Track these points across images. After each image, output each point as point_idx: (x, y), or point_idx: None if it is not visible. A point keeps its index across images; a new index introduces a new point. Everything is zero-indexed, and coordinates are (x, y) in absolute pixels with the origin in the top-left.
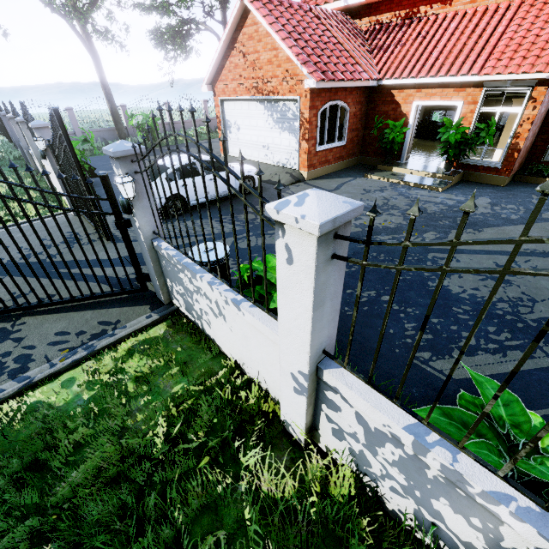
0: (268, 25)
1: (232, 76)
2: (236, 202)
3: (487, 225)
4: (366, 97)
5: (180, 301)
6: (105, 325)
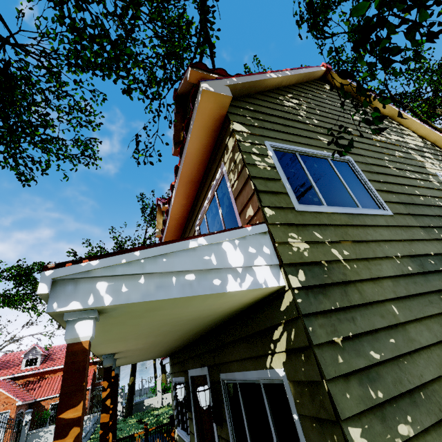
0: None
1: None
2: None
3: None
4: (28, 407)
5: None
6: None
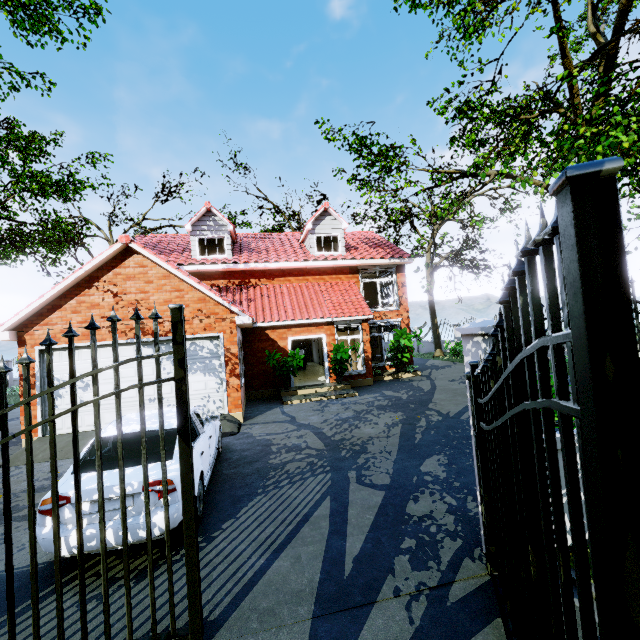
0: (174, 269)
1: (81, 318)
2: (234, 466)
3: (427, 399)
4: (242, 337)
5: None
6: None
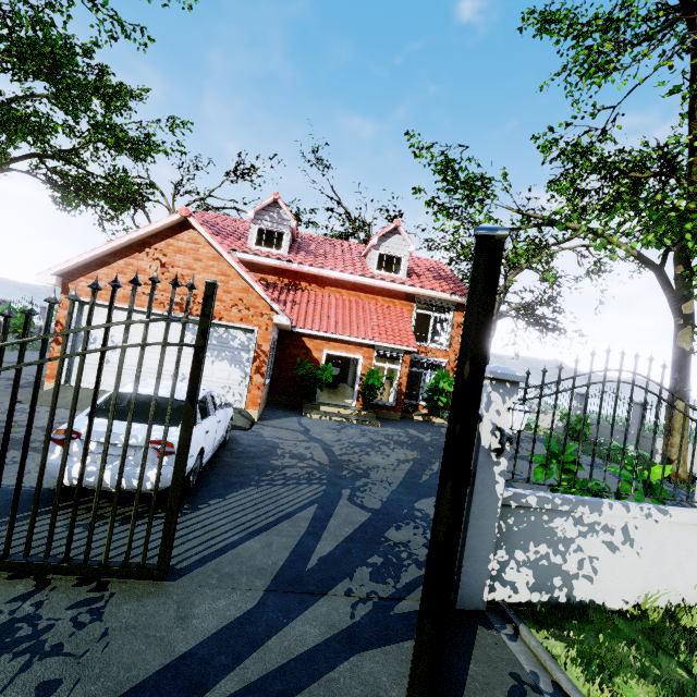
0: (226, 252)
1: (125, 279)
2: (236, 456)
3: None
4: (277, 338)
5: (520, 580)
6: (523, 696)
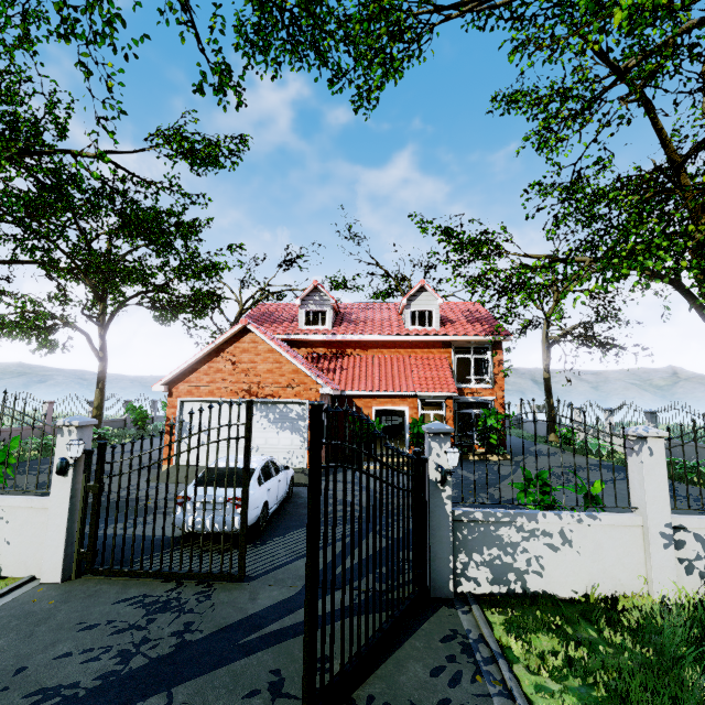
0: (277, 346)
1: (209, 379)
2: (296, 507)
3: (493, 483)
4: (331, 402)
5: (481, 576)
6: (453, 639)
